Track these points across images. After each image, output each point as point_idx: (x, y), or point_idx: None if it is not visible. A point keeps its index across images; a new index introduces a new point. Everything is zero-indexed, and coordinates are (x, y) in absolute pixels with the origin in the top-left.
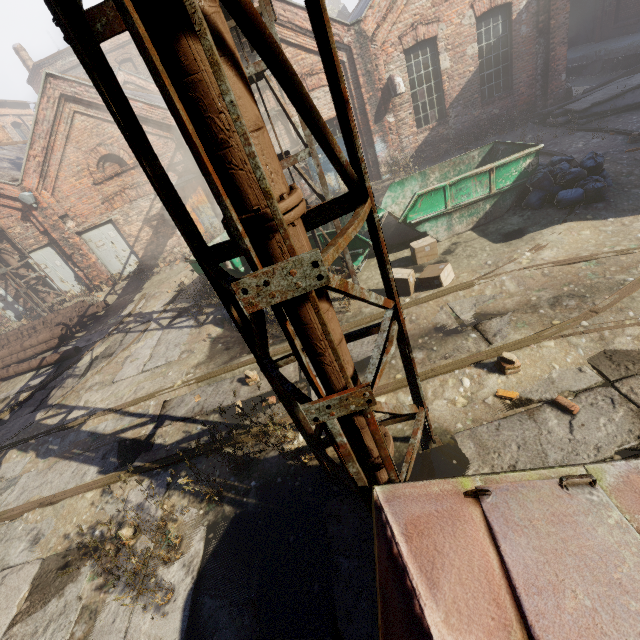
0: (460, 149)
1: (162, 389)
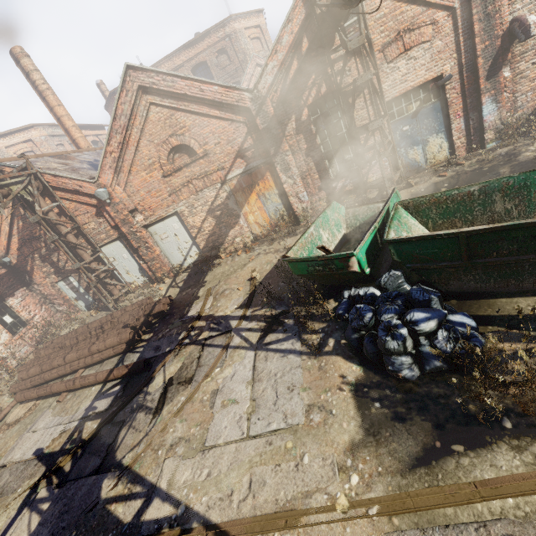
0: None
1: (309, 507)
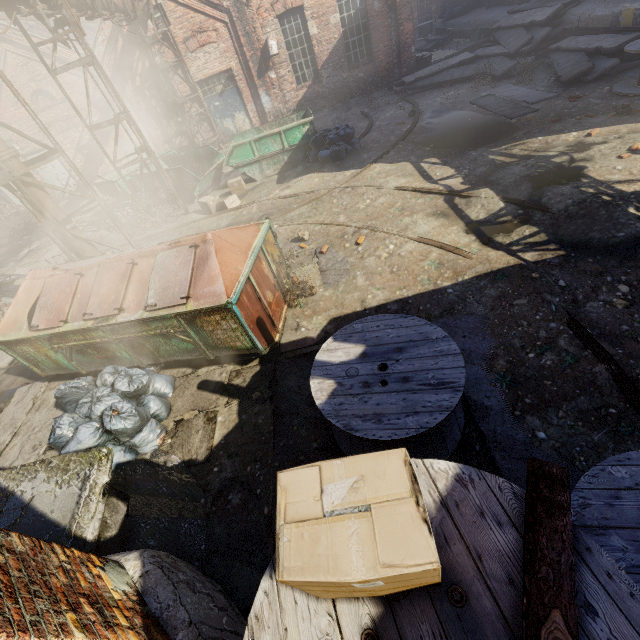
0: (332, 106)
1: (61, 263)
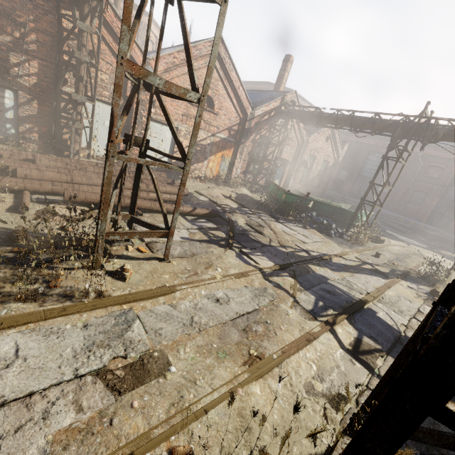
0: None
1: (347, 251)
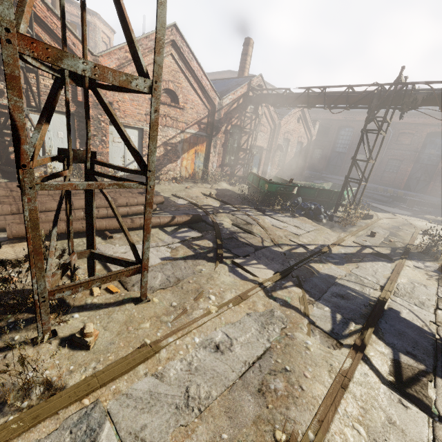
0: None
1: (343, 237)
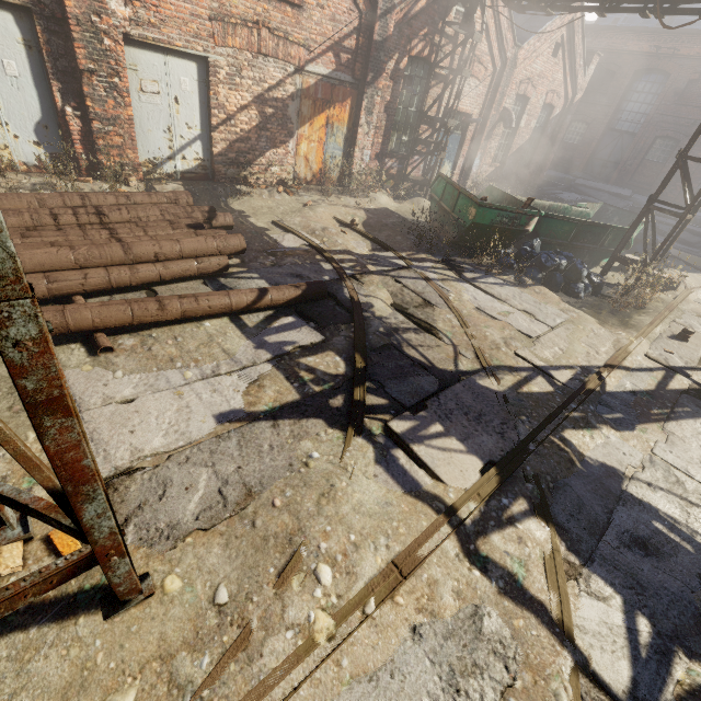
0: None
1: (626, 344)
